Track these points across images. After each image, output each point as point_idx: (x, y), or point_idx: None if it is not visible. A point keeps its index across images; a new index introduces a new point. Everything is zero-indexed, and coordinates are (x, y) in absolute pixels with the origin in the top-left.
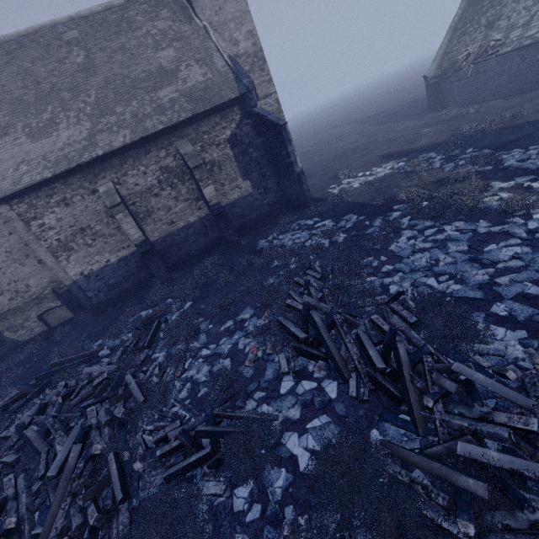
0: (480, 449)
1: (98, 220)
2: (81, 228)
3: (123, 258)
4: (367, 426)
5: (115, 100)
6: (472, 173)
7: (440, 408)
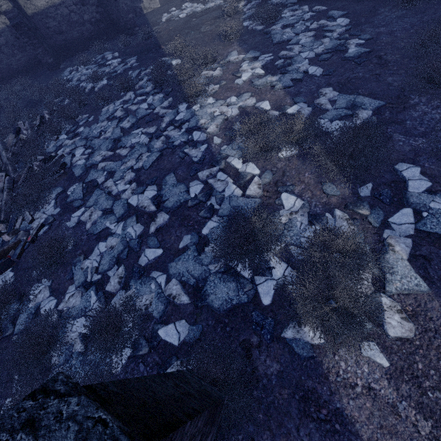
0: None
1: None
2: None
3: None
4: None
5: None
6: (248, 30)
7: None
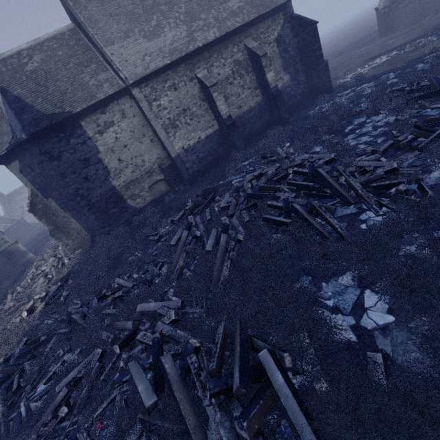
0: None
1: (194, 103)
2: (183, 109)
3: (209, 136)
4: None
5: (199, 10)
6: None
7: None
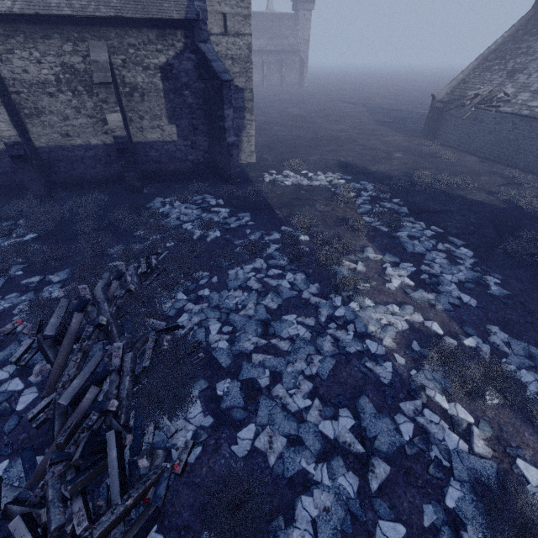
0: (25, 531)
1: None
2: None
3: None
4: (9, 454)
5: None
6: (371, 227)
7: (58, 469)
